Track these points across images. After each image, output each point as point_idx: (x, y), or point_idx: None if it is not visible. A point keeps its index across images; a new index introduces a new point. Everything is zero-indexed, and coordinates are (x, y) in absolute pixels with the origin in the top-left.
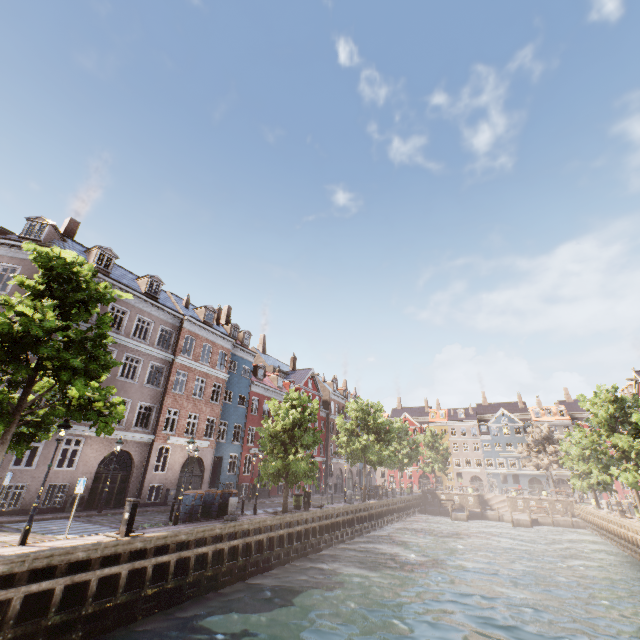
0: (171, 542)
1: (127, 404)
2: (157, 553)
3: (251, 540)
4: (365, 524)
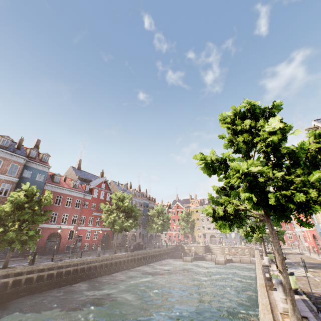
0: None
1: None
2: None
3: None
4: (105, 269)
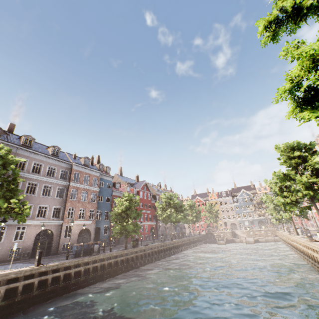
0: (61, 267)
1: (47, 208)
2: (54, 272)
3: (105, 263)
4: (171, 251)
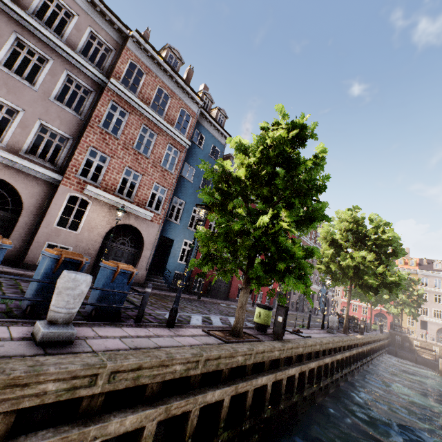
0: None
1: (16, 115)
2: None
3: None
4: (352, 366)
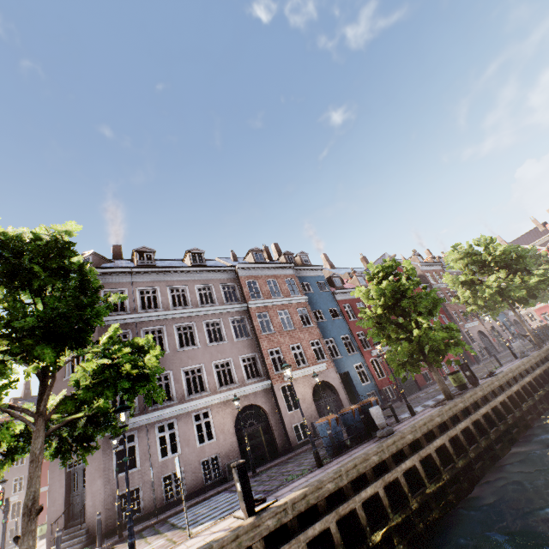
0: (316, 500)
1: (230, 363)
2: (305, 522)
3: (428, 452)
4: None
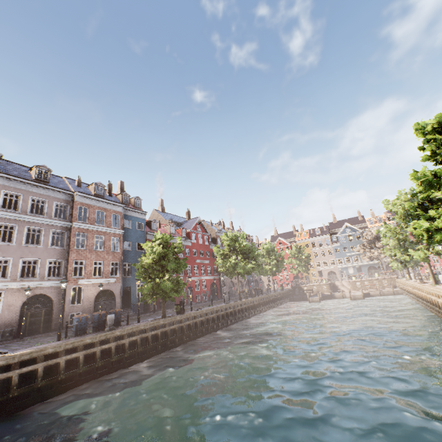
0: (37, 356)
1: (37, 262)
2: (26, 365)
3: (124, 342)
4: (238, 315)
